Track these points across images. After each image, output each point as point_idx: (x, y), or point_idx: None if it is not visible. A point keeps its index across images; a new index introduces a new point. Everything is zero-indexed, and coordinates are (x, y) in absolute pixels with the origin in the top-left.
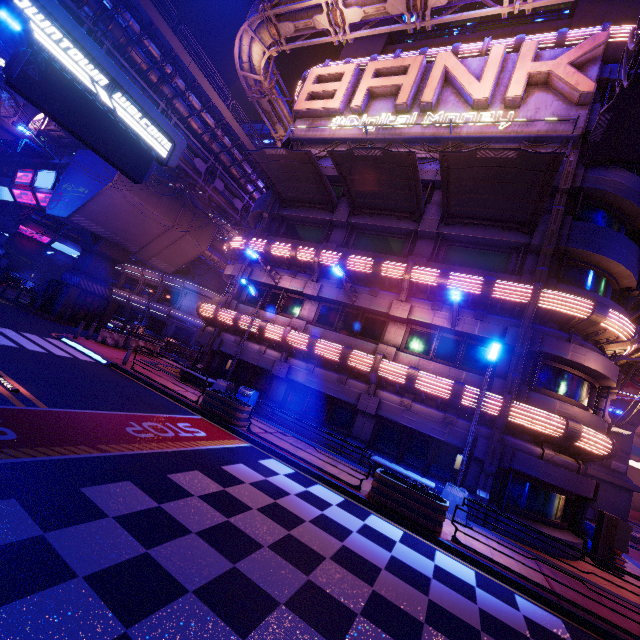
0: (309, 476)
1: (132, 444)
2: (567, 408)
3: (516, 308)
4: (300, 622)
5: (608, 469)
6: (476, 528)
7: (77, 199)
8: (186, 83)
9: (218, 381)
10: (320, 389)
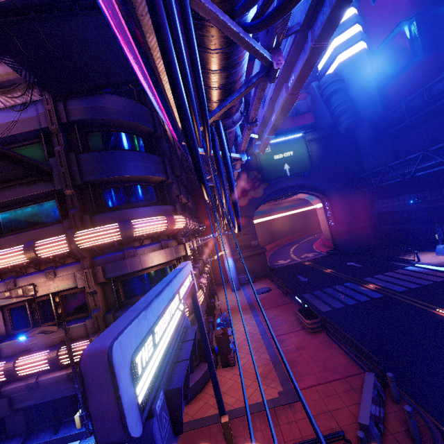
0: None
1: None
2: None
3: (69, 256)
4: None
5: (251, 247)
6: None
7: None
8: None
9: None
10: None
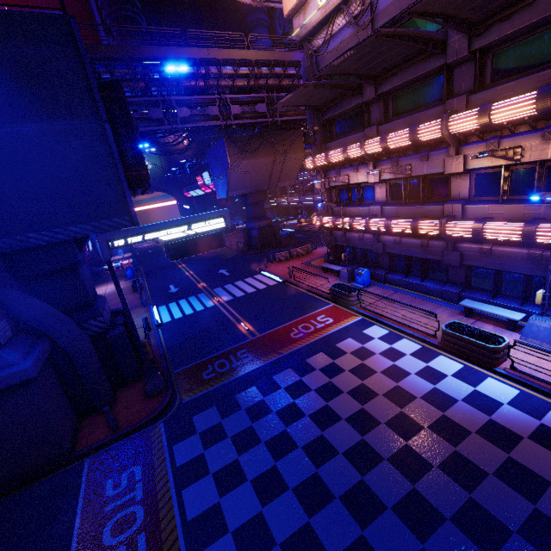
0: (399, 333)
1: (292, 345)
2: None
3: None
4: (349, 426)
5: None
6: None
7: (223, 184)
8: (216, 67)
9: (341, 270)
10: (410, 255)
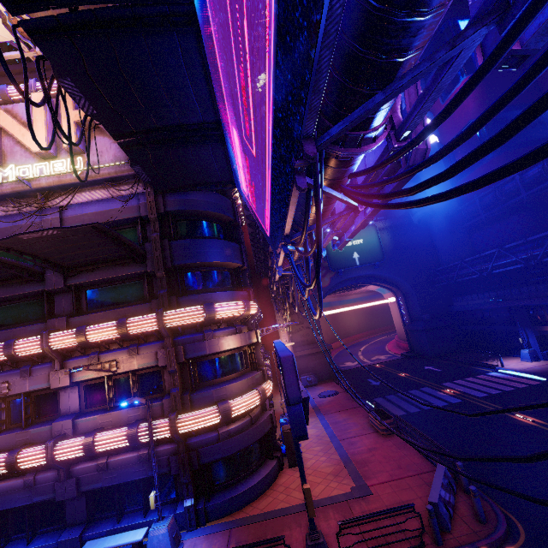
0: None
1: None
2: (221, 391)
3: (155, 334)
4: None
5: (315, 344)
6: (189, 541)
7: None
8: None
9: None
10: (8, 507)
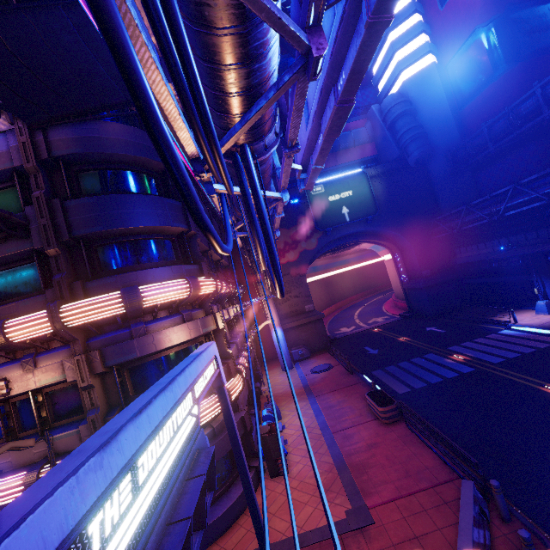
0: None
1: None
2: None
3: (54, 339)
4: None
5: (305, 313)
6: None
7: None
8: None
9: None
10: None
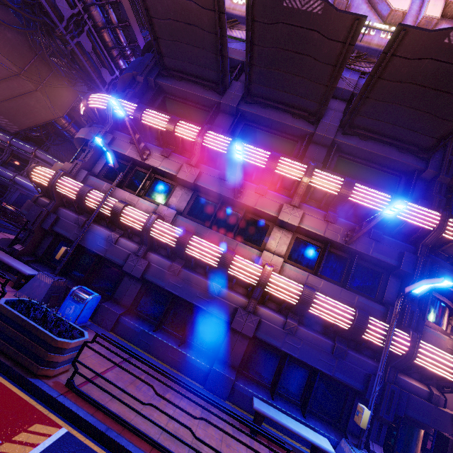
0: None
1: None
2: None
3: (416, 233)
4: None
5: None
6: None
7: None
8: None
9: (39, 275)
10: (185, 297)
